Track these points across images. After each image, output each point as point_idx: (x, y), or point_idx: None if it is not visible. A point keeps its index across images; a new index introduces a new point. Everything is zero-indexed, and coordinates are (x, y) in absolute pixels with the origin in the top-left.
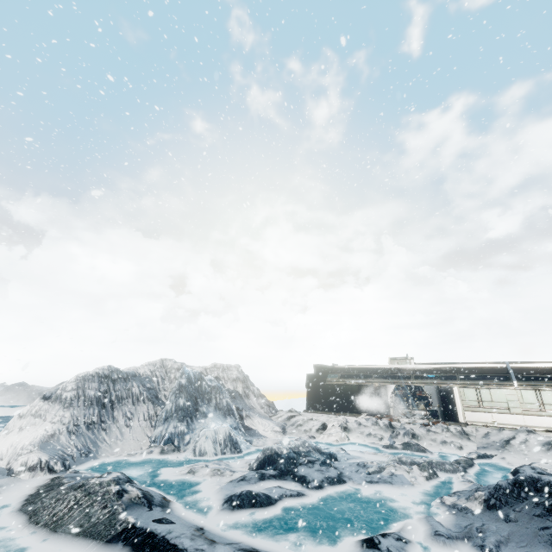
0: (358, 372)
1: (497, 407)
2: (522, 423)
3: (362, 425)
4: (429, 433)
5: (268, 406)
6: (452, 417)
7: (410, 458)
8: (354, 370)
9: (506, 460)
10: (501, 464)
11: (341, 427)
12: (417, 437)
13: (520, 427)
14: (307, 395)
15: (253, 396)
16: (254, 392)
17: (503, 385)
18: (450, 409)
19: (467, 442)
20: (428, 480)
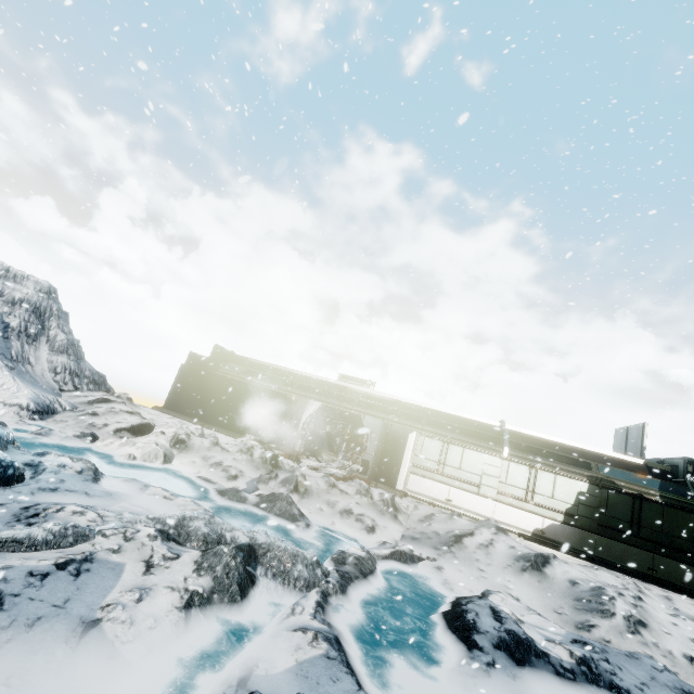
0: (279, 375)
1: (463, 479)
2: (489, 513)
3: (219, 447)
4: (332, 490)
5: (74, 374)
6: (387, 478)
7: (219, 526)
8: (276, 371)
9: (444, 573)
10: (431, 581)
11: (172, 438)
12: (305, 492)
13: (487, 518)
14: (174, 384)
15: (46, 344)
16: (57, 339)
17: (487, 448)
18: (391, 464)
19: (388, 523)
20: (187, 610)
